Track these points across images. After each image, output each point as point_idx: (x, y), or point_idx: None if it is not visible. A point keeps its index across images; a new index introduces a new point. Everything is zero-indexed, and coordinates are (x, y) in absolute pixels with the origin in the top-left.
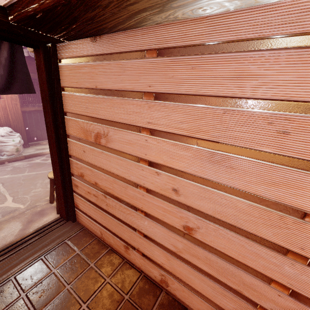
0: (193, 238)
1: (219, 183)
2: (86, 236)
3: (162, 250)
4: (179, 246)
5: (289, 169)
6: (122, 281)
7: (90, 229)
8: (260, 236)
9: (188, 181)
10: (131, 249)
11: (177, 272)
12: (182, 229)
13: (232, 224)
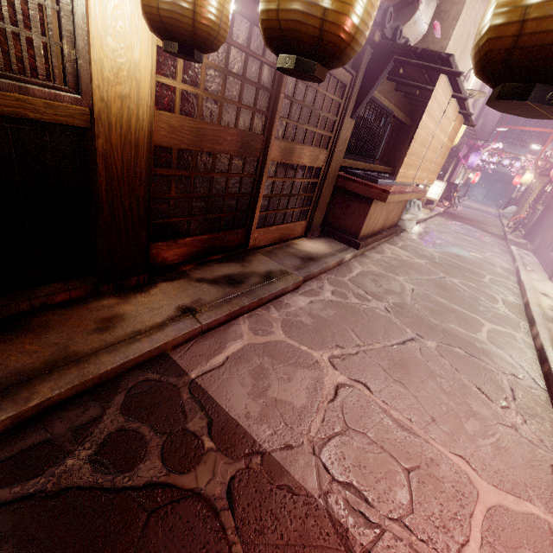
0: None
1: None
2: None
3: None
4: None
5: None
6: None
7: None
8: None
9: None
10: None
11: None
12: None
13: None
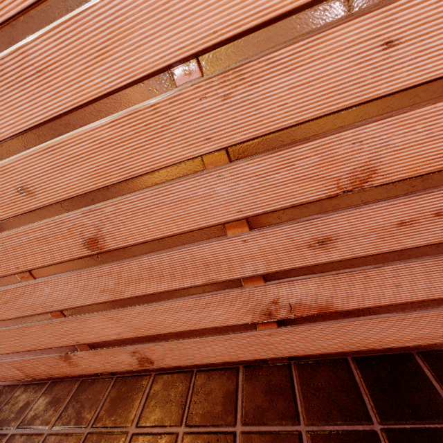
0: (109, 252)
1: (53, 119)
2: (0, 395)
3: (100, 312)
4: (109, 284)
5: (96, 3)
6: (77, 414)
7: (2, 379)
8: (162, 167)
9: (20, 155)
10: (71, 354)
11: (142, 329)
12: (89, 252)
13: (123, 179)
